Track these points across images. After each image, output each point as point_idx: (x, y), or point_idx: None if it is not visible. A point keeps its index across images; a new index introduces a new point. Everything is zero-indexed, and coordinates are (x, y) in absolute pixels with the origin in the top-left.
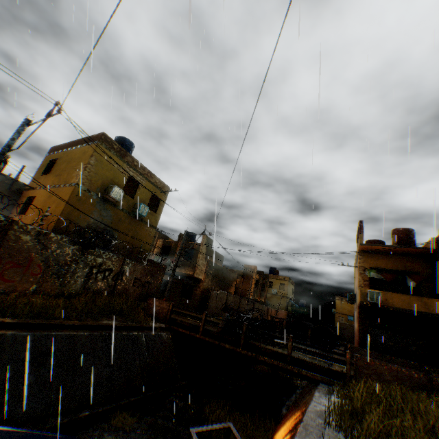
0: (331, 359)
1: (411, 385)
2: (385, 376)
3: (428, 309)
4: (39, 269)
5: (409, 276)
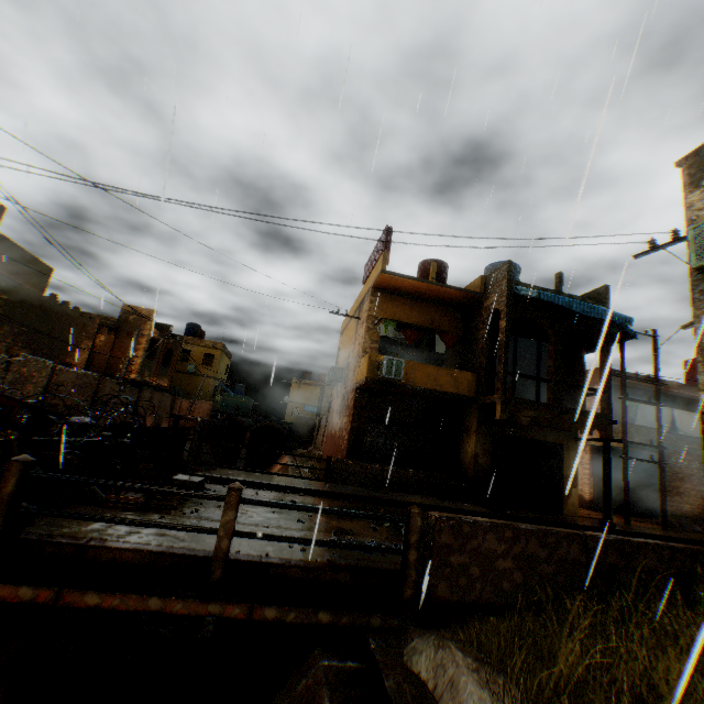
0: (307, 494)
1: (554, 570)
2: (500, 563)
3: (459, 389)
4: None
5: (443, 335)
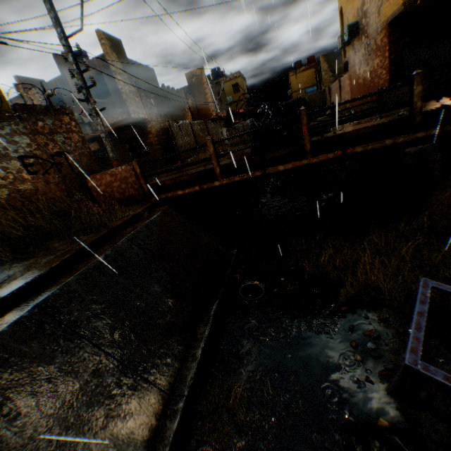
0: (378, 114)
1: None
2: None
3: None
4: None
5: None
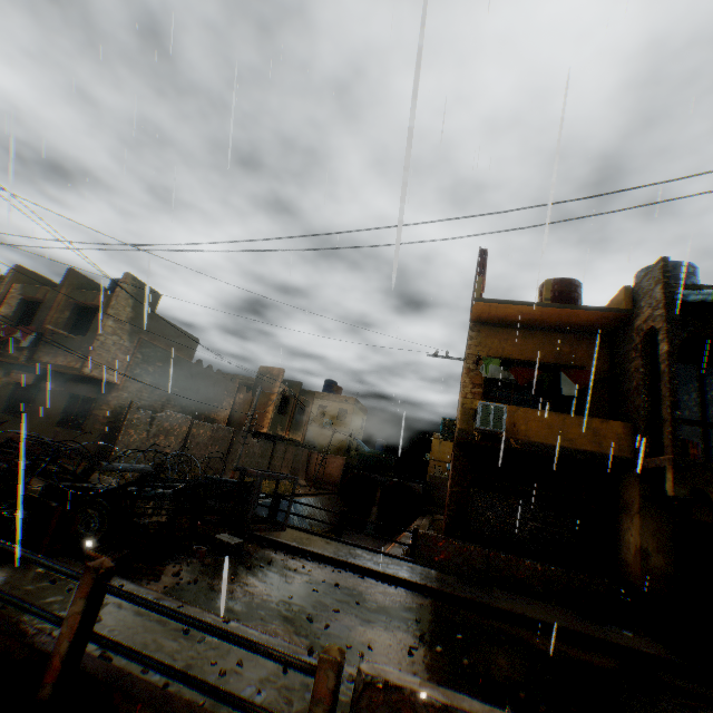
0: (369, 576)
1: None
2: None
3: (601, 445)
4: None
5: (570, 372)
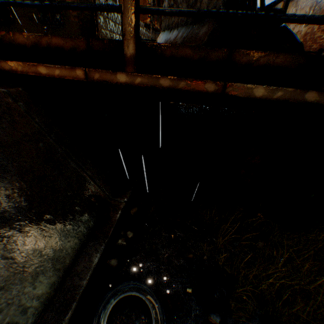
0: None
1: None
2: None
3: None
4: None
5: None
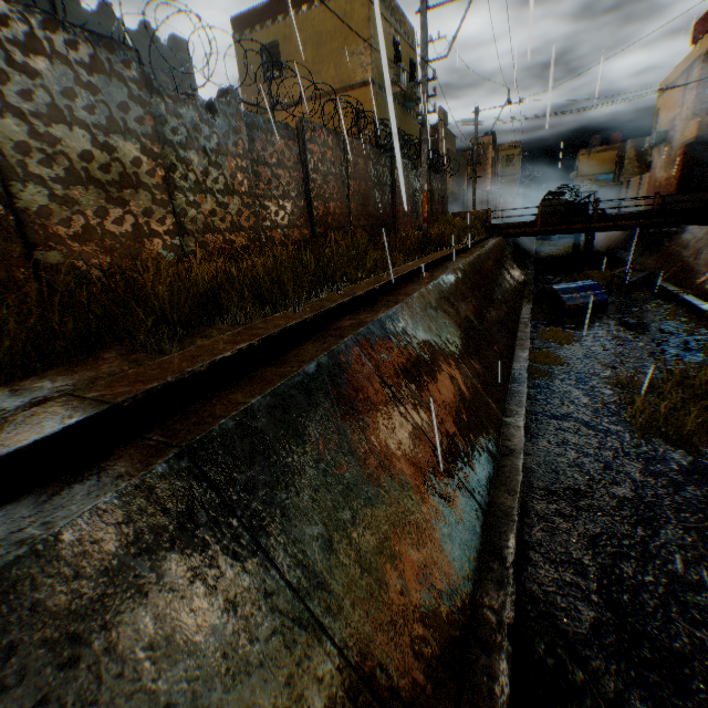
0: None
1: None
2: None
3: None
4: (409, 206)
5: None
